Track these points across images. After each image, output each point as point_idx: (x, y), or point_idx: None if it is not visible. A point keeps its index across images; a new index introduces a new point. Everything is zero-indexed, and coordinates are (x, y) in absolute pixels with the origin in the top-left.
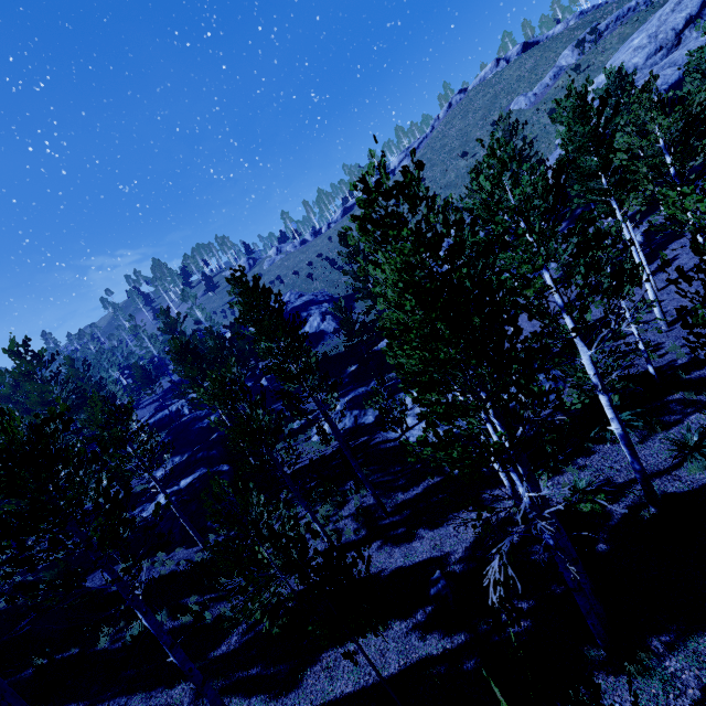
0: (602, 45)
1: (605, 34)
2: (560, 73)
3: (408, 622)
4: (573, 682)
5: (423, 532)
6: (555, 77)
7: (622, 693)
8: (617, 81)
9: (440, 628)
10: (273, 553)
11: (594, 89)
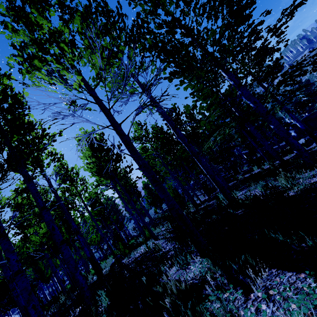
0: None
1: None
2: None
3: None
4: None
5: None
6: None
7: None
8: None
9: None
10: None
11: None
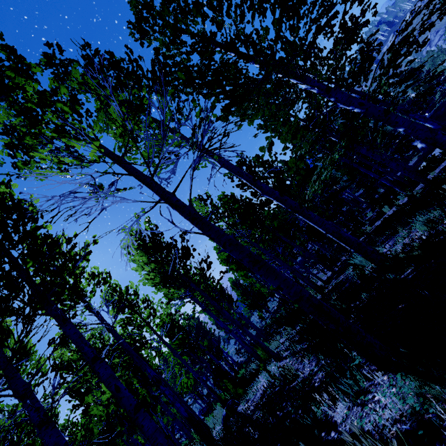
0: None
1: None
2: None
3: None
4: None
5: None
6: None
7: None
8: None
9: None
10: None
11: None
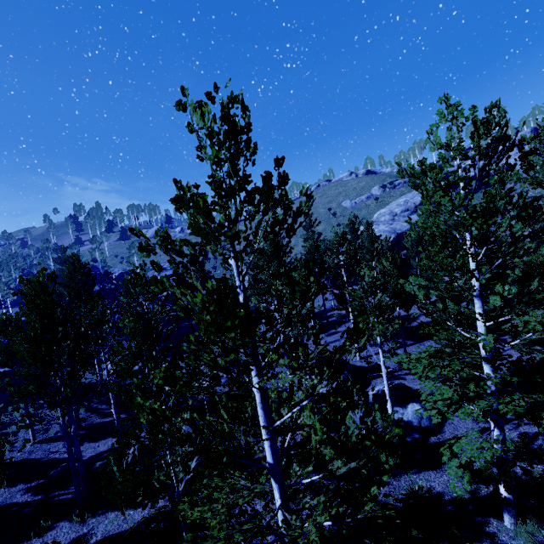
0: (393, 193)
1: (397, 187)
2: (371, 197)
3: (26, 485)
4: (54, 522)
5: (85, 442)
6: (367, 198)
7: (64, 528)
8: (352, 224)
9: (36, 491)
10: (3, 433)
11: (342, 223)
